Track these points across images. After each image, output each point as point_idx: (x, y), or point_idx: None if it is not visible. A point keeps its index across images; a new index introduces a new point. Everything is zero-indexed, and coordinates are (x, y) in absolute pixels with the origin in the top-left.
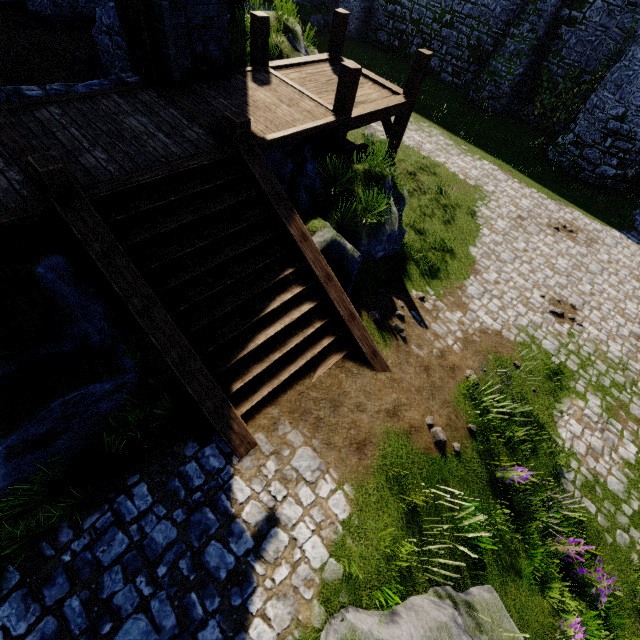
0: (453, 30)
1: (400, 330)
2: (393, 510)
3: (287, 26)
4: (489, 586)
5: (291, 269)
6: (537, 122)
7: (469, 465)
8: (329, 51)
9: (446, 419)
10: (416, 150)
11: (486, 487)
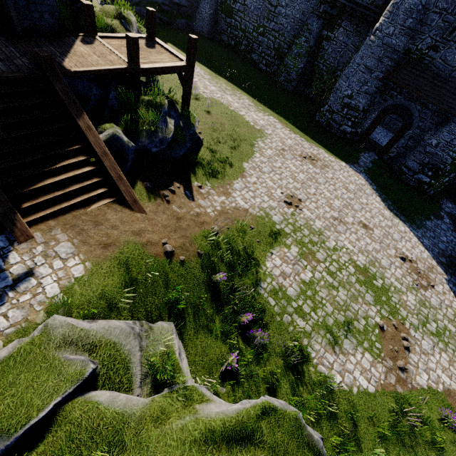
0: (265, 37)
1: (165, 196)
2: (117, 278)
3: (123, 15)
4: (171, 322)
5: (79, 146)
6: (314, 98)
7: (190, 270)
8: (147, 33)
9: (180, 244)
10: (226, 106)
11: (201, 284)
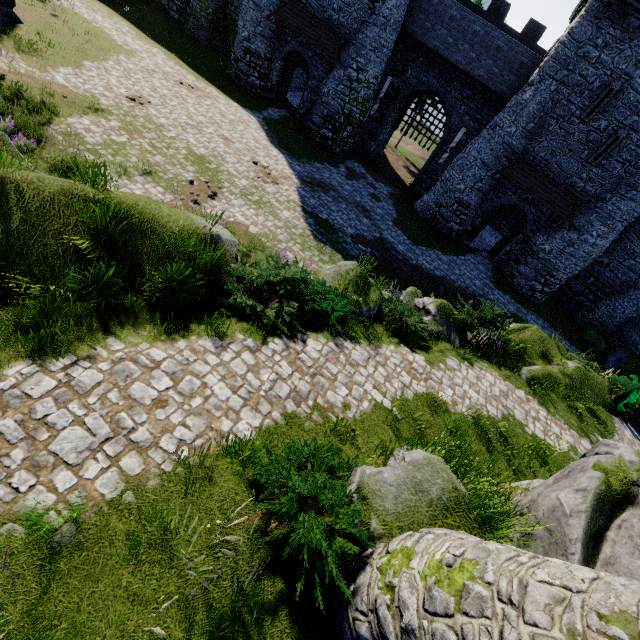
0: None
1: None
2: None
3: None
4: None
5: None
6: None
7: None
8: None
9: None
10: (89, 21)
11: None
